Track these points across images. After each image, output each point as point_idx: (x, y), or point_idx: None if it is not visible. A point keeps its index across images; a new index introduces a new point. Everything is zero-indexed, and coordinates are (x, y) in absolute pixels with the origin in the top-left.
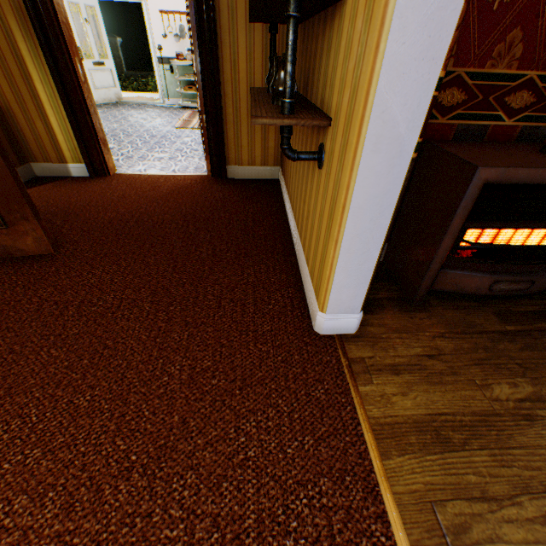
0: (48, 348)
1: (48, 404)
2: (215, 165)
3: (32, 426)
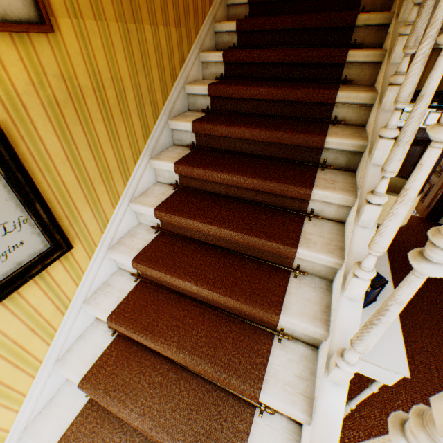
0: (419, 312)
1: (440, 337)
2: (432, 215)
3: (440, 343)
